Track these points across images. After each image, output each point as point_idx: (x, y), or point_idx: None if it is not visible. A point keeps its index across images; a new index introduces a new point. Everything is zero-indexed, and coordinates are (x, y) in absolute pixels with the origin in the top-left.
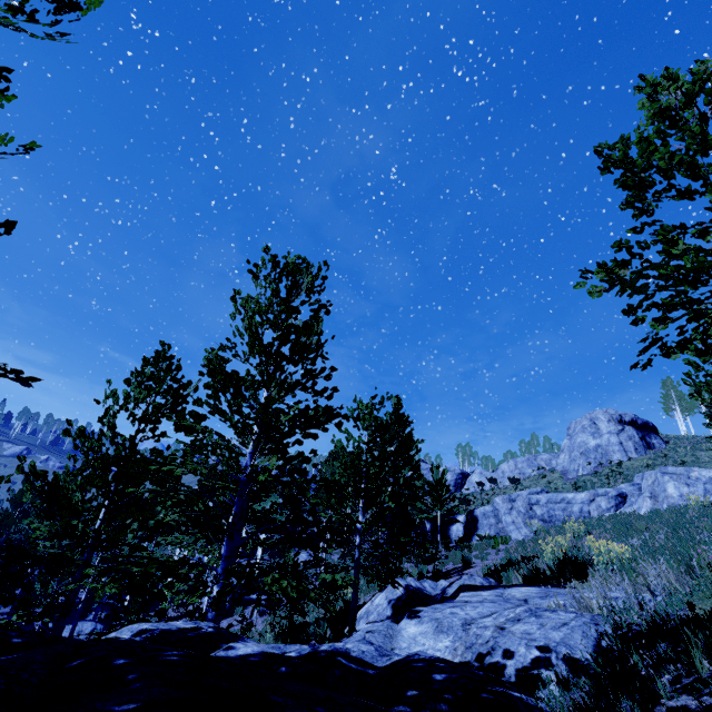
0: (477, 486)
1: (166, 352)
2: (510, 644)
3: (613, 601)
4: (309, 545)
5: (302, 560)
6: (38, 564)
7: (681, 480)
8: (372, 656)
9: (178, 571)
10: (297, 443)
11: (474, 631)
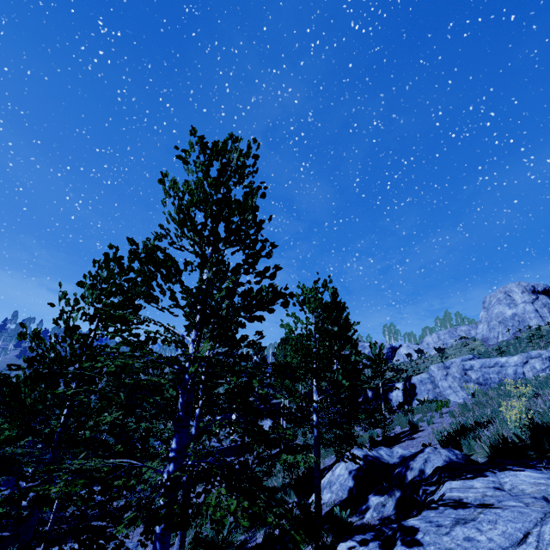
0: (406, 357)
1: (114, 253)
2: None
3: None
4: (264, 440)
5: (267, 426)
6: None
7: None
8: None
9: (112, 484)
10: (239, 325)
11: None
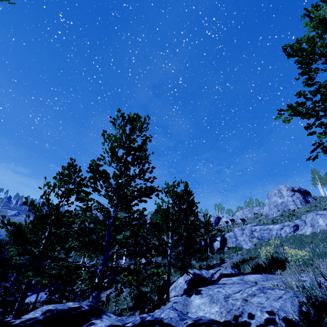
0: (225, 223)
1: (73, 163)
2: (251, 310)
3: (303, 282)
4: (143, 256)
5: (144, 260)
6: (11, 269)
7: (325, 217)
8: (175, 321)
9: (76, 271)
10: (136, 204)
11: (231, 301)
